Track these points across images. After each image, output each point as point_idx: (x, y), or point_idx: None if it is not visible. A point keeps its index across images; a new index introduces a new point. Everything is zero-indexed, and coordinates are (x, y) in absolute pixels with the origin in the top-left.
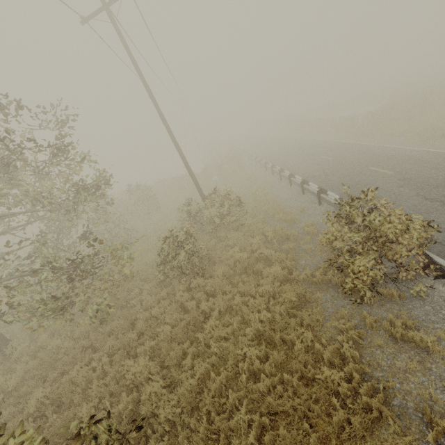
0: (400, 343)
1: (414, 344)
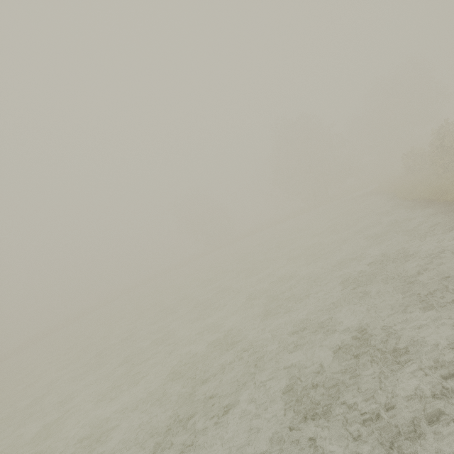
0: None
1: None
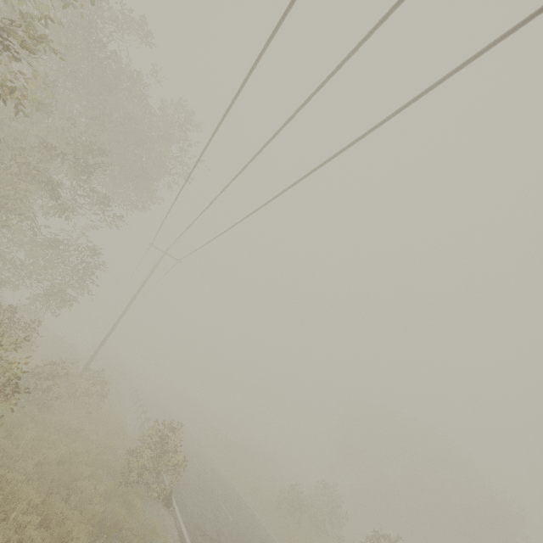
0: (125, 507)
1: (130, 509)
